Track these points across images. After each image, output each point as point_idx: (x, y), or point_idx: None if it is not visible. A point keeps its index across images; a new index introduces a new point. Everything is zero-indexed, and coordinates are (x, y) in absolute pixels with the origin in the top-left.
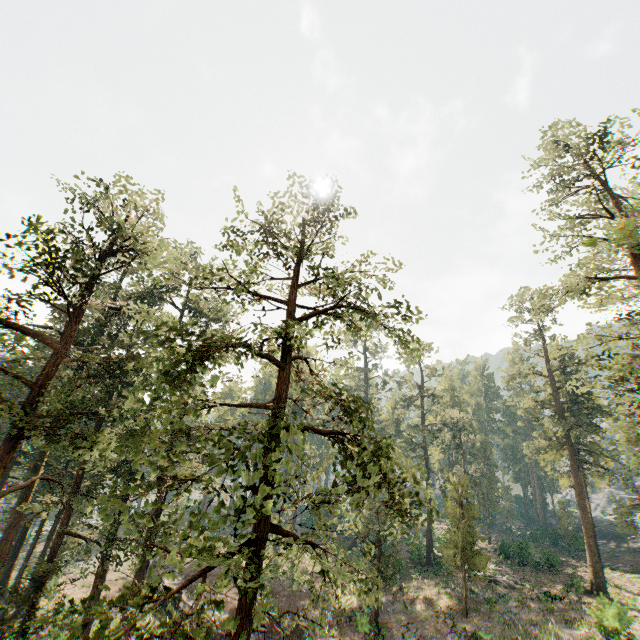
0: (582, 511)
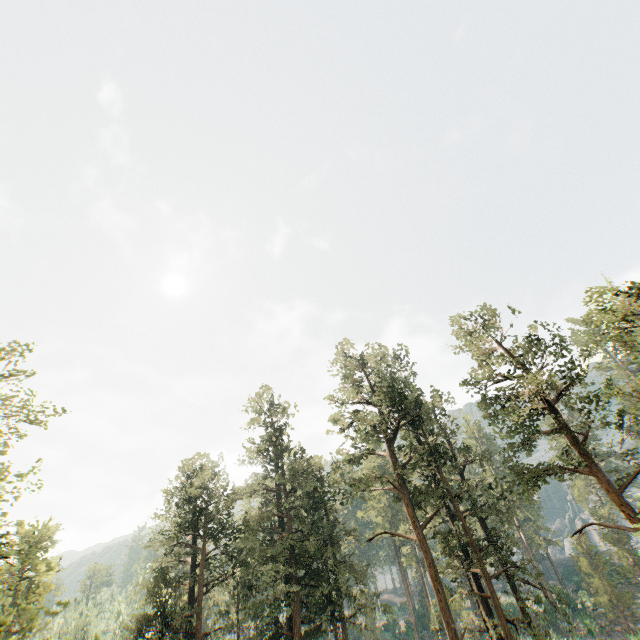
0: None
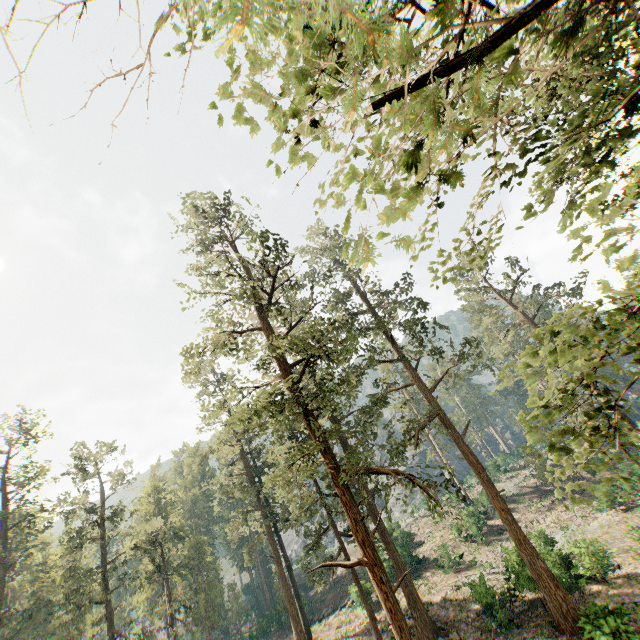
0: (283, 578)
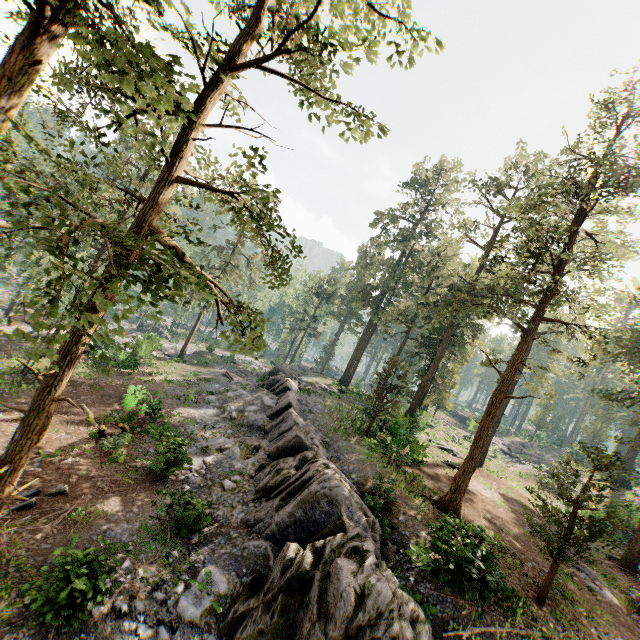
0: None
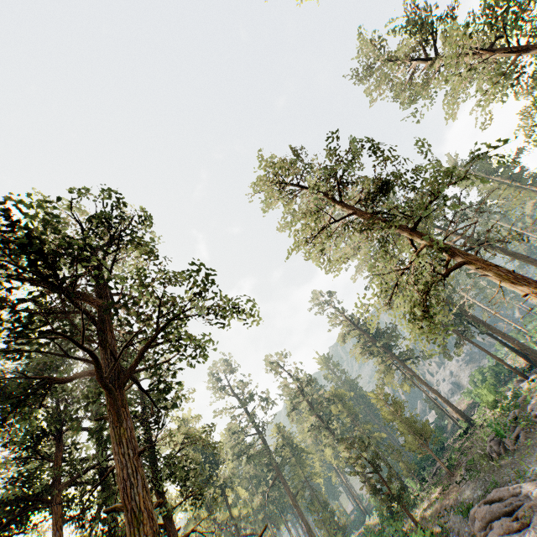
0: (427, 386)
